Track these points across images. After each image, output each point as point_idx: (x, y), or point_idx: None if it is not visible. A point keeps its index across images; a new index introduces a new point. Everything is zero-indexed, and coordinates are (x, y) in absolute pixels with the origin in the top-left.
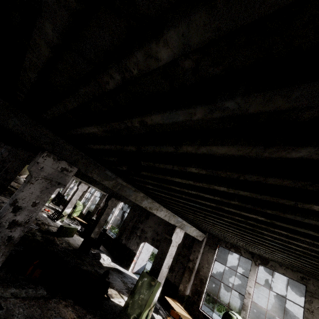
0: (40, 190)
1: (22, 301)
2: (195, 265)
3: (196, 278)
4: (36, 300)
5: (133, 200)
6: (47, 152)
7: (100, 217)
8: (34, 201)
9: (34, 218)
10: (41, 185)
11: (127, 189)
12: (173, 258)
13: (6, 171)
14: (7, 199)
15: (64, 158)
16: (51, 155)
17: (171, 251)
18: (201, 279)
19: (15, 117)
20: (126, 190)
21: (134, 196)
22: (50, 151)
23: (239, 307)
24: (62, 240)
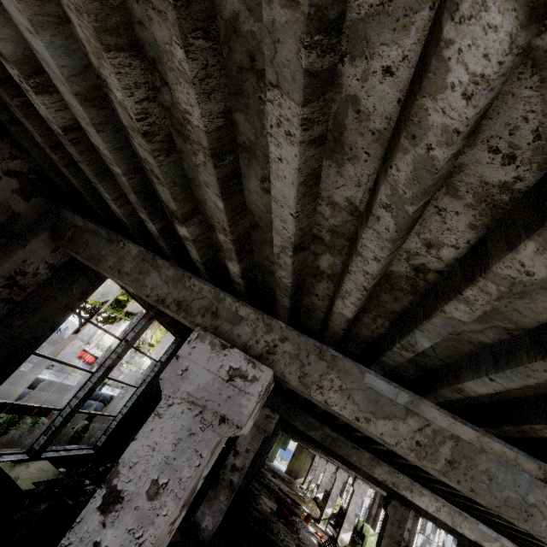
0: (251, 437)
1: None
2: None
3: None
4: None
5: (356, 463)
6: None
7: (379, 541)
8: (247, 447)
9: (247, 465)
10: (251, 431)
11: (342, 443)
12: None
13: None
14: (270, 502)
15: (269, 406)
16: None
17: None
18: None
19: None
20: (341, 446)
21: (356, 456)
22: None
23: None
24: None
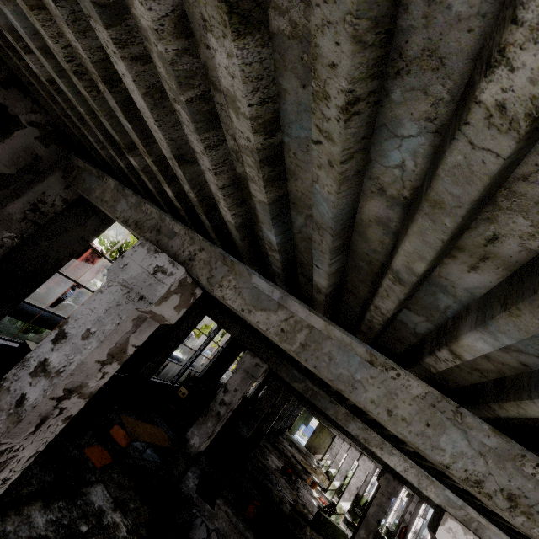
0: (240, 379)
1: (229, 521)
2: None
3: None
4: (240, 534)
5: (333, 416)
6: (248, 350)
7: (368, 507)
8: (236, 387)
9: (234, 402)
10: (241, 375)
11: (321, 397)
12: None
13: (260, 401)
14: (278, 462)
15: (260, 356)
16: (250, 352)
17: None
18: None
19: (235, 328)
20: (320, 399)
21: (333, 410)
22: (251, 350)
23: None
24: (316, 536)
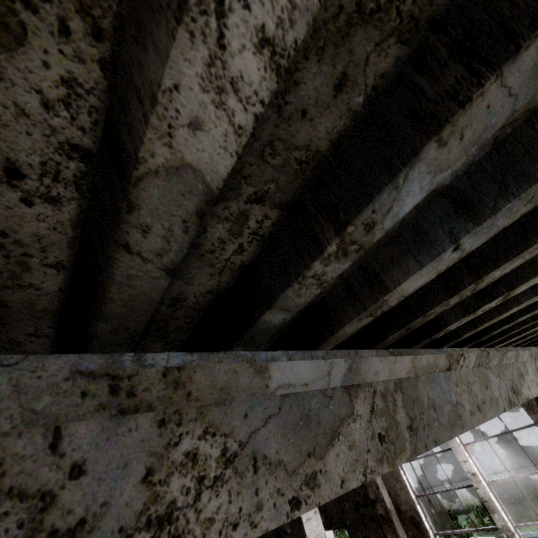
0: None
1: None
2: (385, 503)
3: (406, 526)
4: None
5: None
6: None
7: None
8: None
9: None
10: None
11: None
12: (356, 522)
13: None
14: None
15: None
16: None
17: (313, 533)
18: (412, 520)
19: None
20: None
21: None
22: None
23: (537, 482)
24: None
